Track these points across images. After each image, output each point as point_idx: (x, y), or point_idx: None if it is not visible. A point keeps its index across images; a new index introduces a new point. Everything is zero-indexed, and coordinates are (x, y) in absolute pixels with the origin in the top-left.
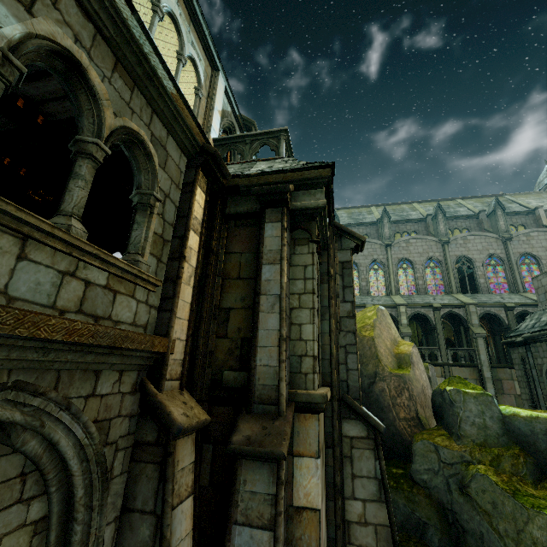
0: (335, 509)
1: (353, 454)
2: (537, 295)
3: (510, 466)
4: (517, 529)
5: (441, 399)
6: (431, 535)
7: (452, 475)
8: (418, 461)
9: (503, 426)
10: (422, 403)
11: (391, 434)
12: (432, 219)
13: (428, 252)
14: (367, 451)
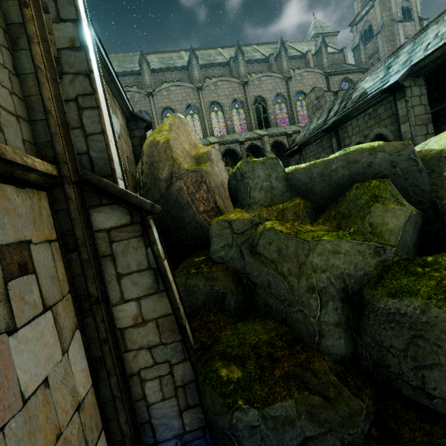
0: (95, 325)
1: (114, 250)
2: (307, 111)
3: (293, 214)
4: (299, 264)
5: (235, 181)
6: (228, 301)
7: (244, 242)
8: (215, 242)
9: (287, 183)
10: (222, 195)
11: (194, 229)
12: (234, 60)
13: (233, 94)
14: (133, 241)
